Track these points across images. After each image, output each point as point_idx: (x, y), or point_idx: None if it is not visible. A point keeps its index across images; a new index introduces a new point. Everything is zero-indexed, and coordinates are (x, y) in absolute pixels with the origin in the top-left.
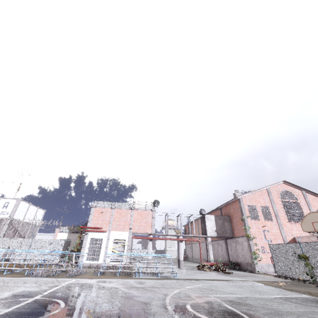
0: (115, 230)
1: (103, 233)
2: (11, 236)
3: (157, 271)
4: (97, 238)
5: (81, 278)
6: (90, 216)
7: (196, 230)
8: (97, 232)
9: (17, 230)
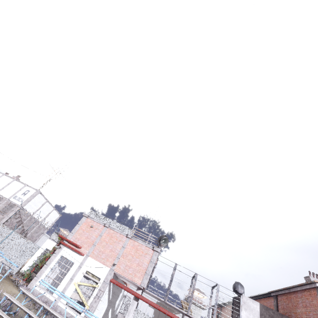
0: (94, 258)
1: (78, 255)
2: (13, 226)
3: None
4: (69, 259)
5: None
6: (77, 226)
7: None
8: (72, 251)
9: (23, 222)
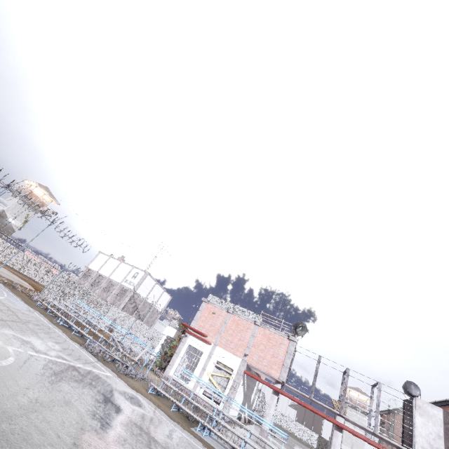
0: (223, 348)
1: (205, 344)
2: (130, 312)
3: (233, 444)
4: (197, 348)
5: (122, 379)
6: (198, 313)
7: None
8: (198, 339)
9: (137, 307)
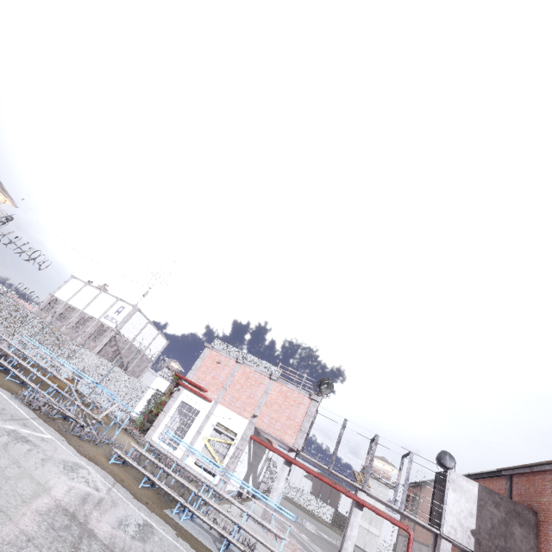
0: (226, 406)
1: (204, 402)
2: (109, 357)
3: (221, 531)
4: (192, 405)
5: (70, 444)
6: (198, 361)
7: (429, 510)
8: (195, 395)
9: (120, 352)
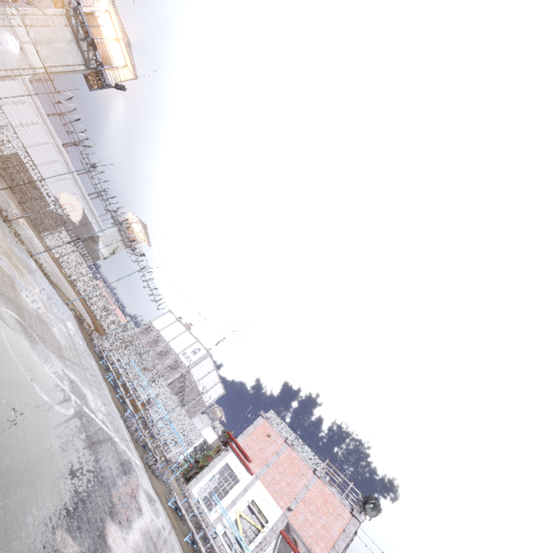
0: (265, 486)
1: (246, 472)
2: (174, 391)
3: None
4: (234, 471)
5: (148, 474)
6: (250, 427)
7: None
8: (240, 461)
9: (184, 389)
